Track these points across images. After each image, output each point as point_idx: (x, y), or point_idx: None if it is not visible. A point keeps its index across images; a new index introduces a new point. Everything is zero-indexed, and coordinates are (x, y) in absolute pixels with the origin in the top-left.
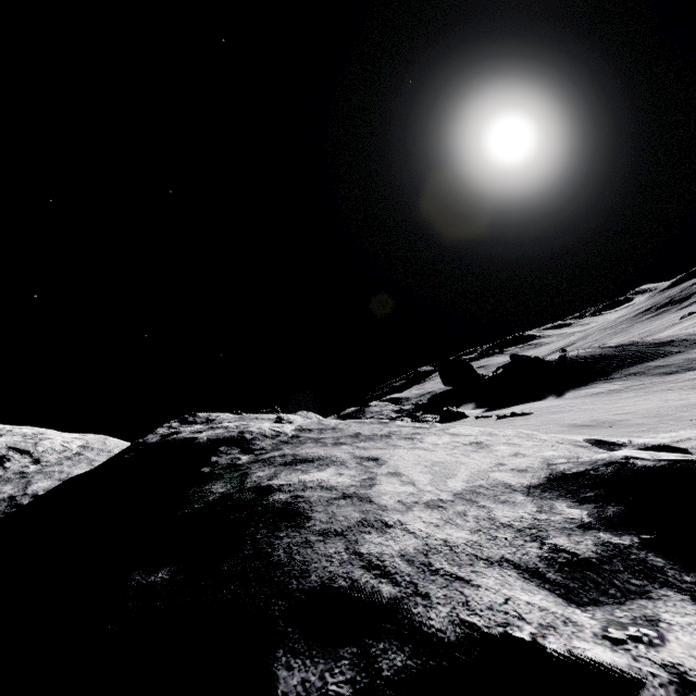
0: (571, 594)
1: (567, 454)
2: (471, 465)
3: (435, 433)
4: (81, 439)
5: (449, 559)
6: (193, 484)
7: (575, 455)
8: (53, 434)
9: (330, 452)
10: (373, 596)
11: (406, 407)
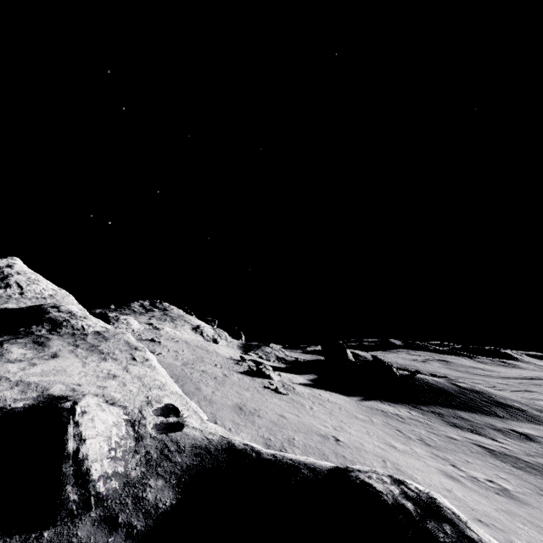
0: None
1: (121, 399)
2: (68, 378)
3: (122, 363)
4: (55, 291)
5: None
6: (7, 332)
7: (122, 401)
8: (44, 283)
9: (55, 346)
10: None
11: (287, 358)
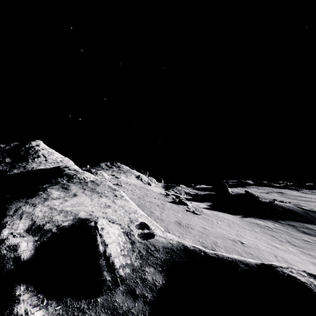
0: (29, 230)
1: (116, 219)
2: (86, 208)
3: (110, 198)
4: (62, 158)
5: (28, 215)
6: (46, 182)
7: (117, 221)
8: (56, 154)
9: (74, 189)
10: (8, 213)
11: (191, 192)
